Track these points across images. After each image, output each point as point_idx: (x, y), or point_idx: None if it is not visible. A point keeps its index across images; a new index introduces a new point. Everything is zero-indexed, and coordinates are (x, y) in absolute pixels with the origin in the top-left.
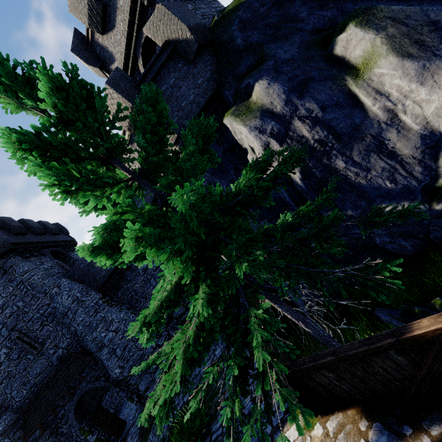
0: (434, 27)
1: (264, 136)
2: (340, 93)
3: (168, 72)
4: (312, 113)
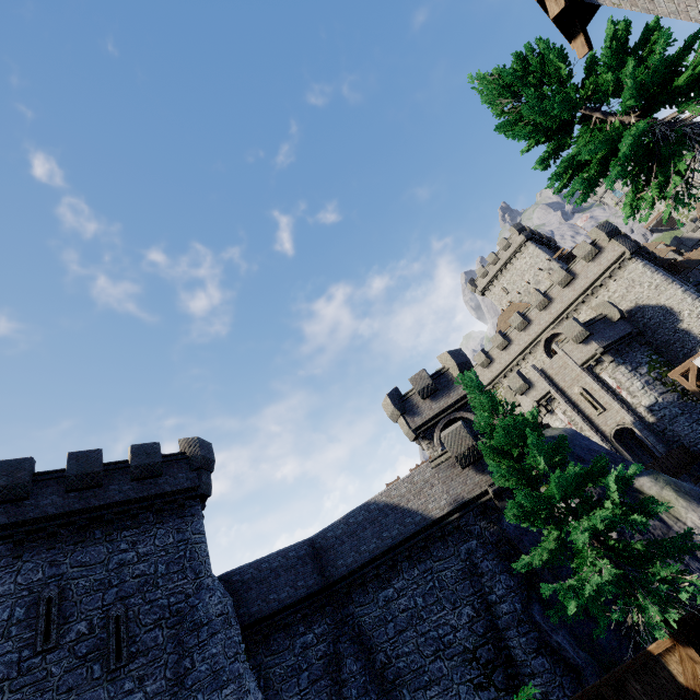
0: None
1: None
2: None
3: None
4: None
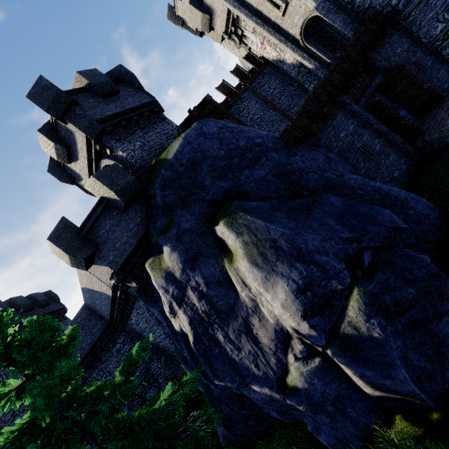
0: (273, 244)
1: (168, 296)
2: (220, 272)
3: (105, 220)
4: (199, 287)
